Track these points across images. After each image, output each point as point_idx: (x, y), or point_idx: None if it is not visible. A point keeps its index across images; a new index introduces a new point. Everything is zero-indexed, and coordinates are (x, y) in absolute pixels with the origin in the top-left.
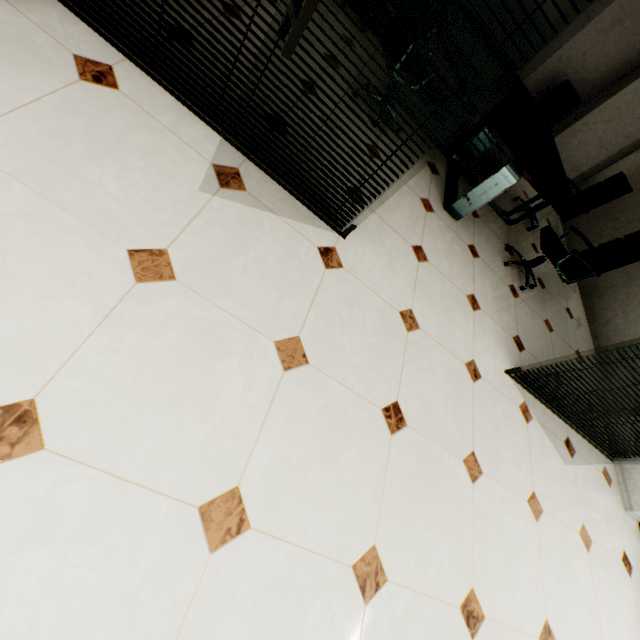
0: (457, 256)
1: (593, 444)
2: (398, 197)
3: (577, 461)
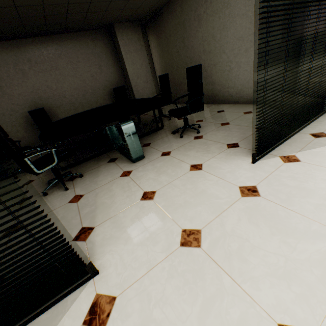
0: (163, 166)
1: (314, 119)
2: (109, 193)
3: None
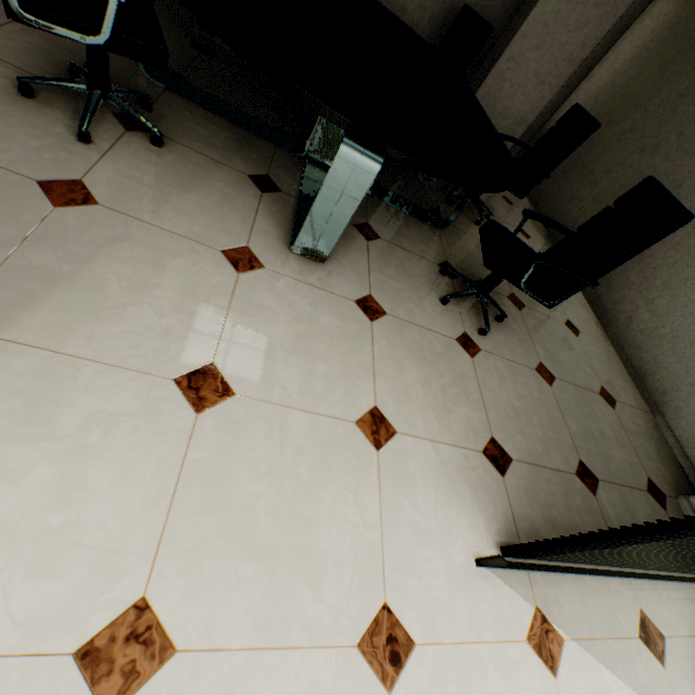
0: (328, 337)
1: (684, 575)
2: (144, 271)
3: (675, 661)
